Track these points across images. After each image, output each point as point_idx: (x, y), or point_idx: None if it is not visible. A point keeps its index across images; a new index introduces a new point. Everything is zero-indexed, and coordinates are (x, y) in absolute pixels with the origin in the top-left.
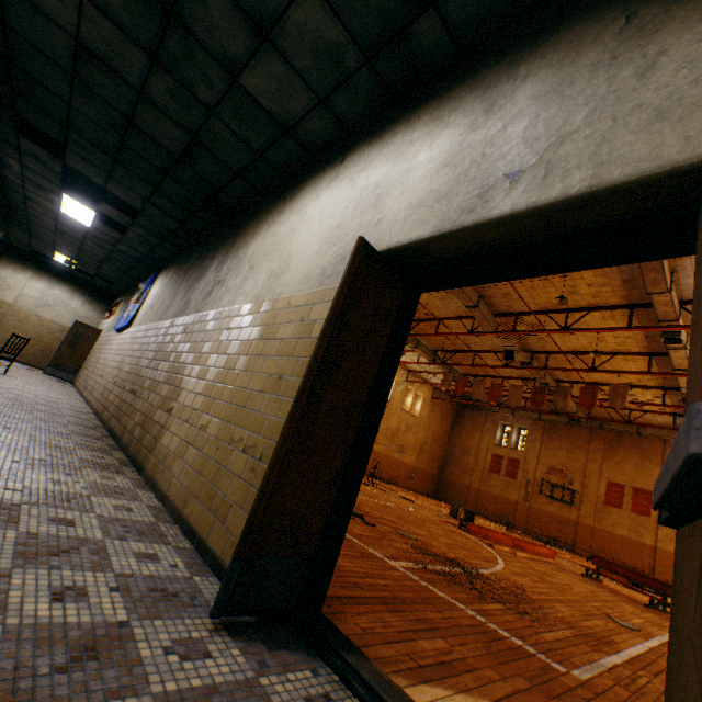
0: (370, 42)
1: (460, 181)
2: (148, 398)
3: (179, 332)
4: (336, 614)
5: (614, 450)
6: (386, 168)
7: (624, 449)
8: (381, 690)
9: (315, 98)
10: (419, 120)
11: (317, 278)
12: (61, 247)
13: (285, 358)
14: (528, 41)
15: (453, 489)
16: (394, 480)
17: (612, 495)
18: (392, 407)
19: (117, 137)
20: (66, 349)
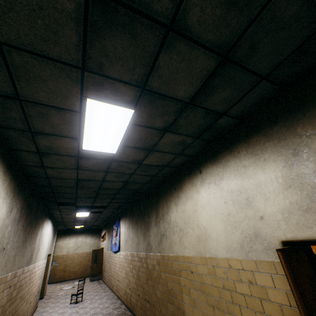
0: (196, 133)
1: (313, 200)
2: (161, 310)
3: (155, 264)
4: None
5: None
6: (238, 181)
7: None
8: None
9: (175, 154)
10: (239, 153)
11: (239, 250)
12: (77, 224)
13: (258, 312)
14: (287, 114)
15: None
16: None
17: None
18: None
19: (95, 193)
20: (93, 265)
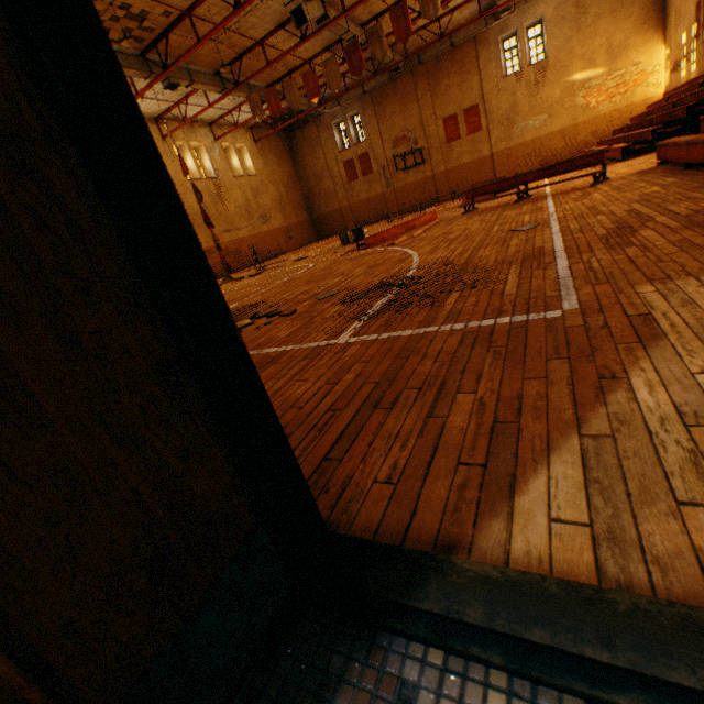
0: None
1: None
2: None
3: None
4: (344, 496)
5: (438, 82)
6: None
7: (446, 74)
8: (521, 627)
9: None
10: None
11: None
12: None
13: None
14: None
15: (330, 221)
16: (279, 252)
17: (450, 131)
18: (225, 182)
19: None
20: None
